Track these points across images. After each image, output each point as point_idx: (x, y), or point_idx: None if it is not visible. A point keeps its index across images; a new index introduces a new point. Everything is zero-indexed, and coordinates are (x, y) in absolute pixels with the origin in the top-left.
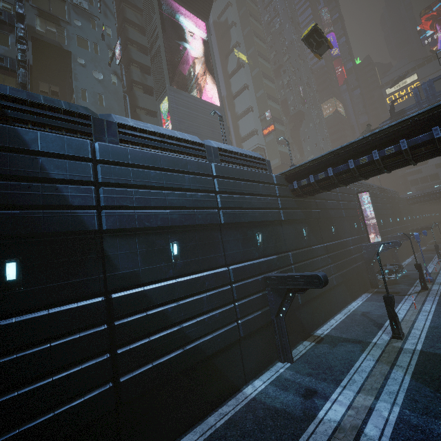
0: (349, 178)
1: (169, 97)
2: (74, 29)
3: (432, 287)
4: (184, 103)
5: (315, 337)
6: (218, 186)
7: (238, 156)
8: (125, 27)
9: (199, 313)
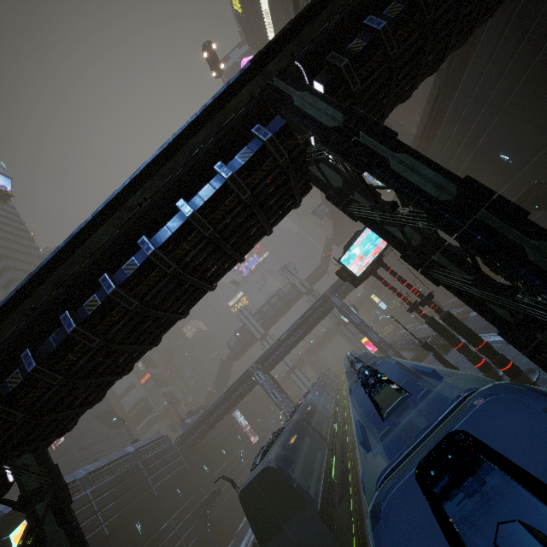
0: (214, 425)
1: None
2: None
3: None
4: None
5: (236, 534)
6: (147, 474)
7: (149, 445)
8: None
9: None
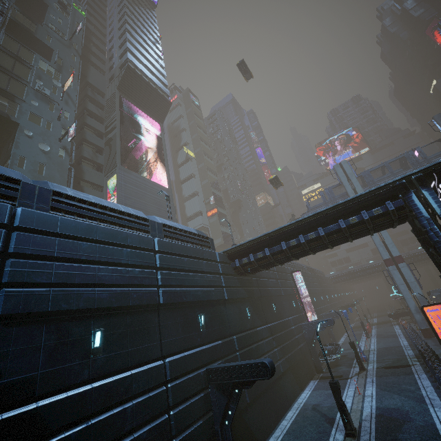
0: (283, 258)
1: (119, 175)
2: (29, 107)
3: (368, 367)
4: (133, 182)
5: None
6: (159, 261)
7: (183, 232)
8: (84, 115)
9: (118, 435)
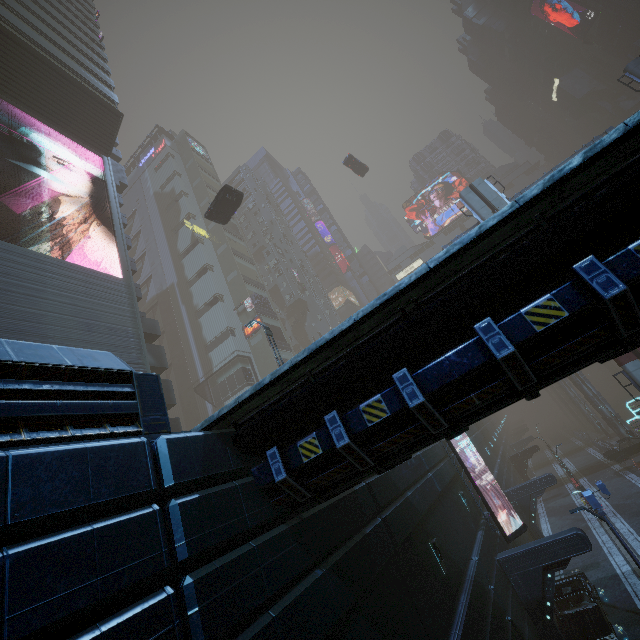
0: (493, 405)
1: None
2: None
3: None
4: None
5: None
6: None
7: None
8: None
9: None
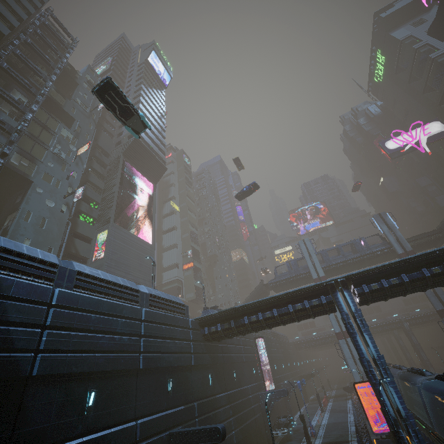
0: (245, 330)
1: (110, 231)
2: (45, 168)
3: (315, 442)
4: (121, 238)
5: None
6: (144, 330)
7: (164, 301)
8: (88, 173)
9: None
